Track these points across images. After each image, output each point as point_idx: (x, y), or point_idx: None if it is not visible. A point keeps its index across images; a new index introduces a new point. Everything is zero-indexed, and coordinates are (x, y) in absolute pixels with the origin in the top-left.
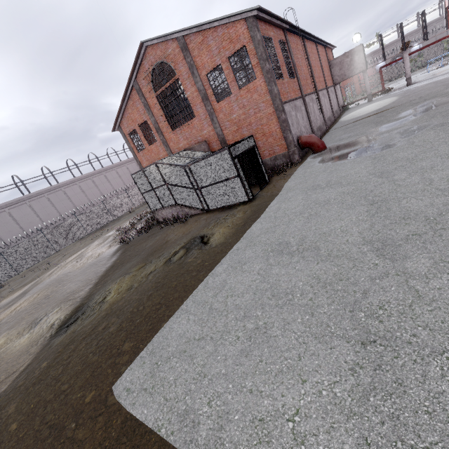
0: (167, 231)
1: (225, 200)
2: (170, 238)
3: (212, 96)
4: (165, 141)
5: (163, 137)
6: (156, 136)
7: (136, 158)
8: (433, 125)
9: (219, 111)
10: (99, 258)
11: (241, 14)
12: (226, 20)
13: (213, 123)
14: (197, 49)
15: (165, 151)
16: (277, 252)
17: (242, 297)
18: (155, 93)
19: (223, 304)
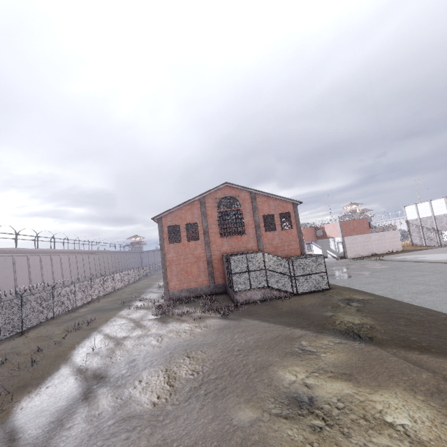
0: (278, 304)
1: (312, 287)
2: (304, 304)
3: (263, 227)
4: (209, 242)
5: (209, 239)
6: (201, 236)
7: (163, 248)
8: (371, 272)
9: (264, 237)
10: (221, 325)
11: (292, 200)
12: (284, 199)
13: (259, 242)
14: (261, 202)
15: (203, 249)
16: (421, 293)
17: (446, 300)
18: (217, 210)
19: (444, 302)
